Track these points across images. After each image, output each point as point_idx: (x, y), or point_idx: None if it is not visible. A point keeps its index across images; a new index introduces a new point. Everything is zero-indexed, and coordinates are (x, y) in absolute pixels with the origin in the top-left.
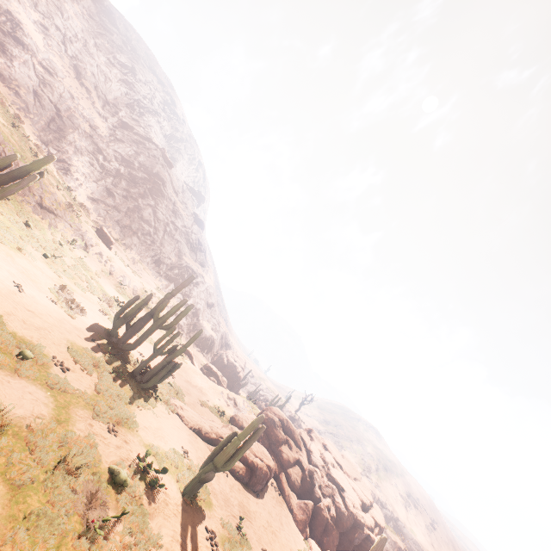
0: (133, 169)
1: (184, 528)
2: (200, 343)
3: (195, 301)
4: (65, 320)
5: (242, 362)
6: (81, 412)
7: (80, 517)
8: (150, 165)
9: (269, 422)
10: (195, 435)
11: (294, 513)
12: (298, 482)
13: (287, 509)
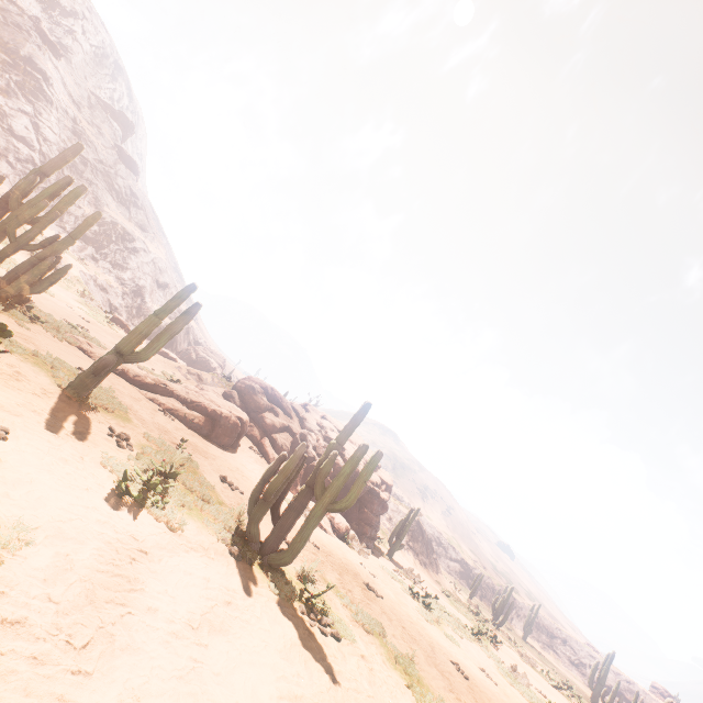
0: None
1: (57, 411)
2: (151, 334)
3: (134, 276)
4: None
5: (219, 358)
6: None
7: None
8: (11, 40)
9: (246, 389)
10: (115, 375)
11: None
12: (287, 447)
13: None
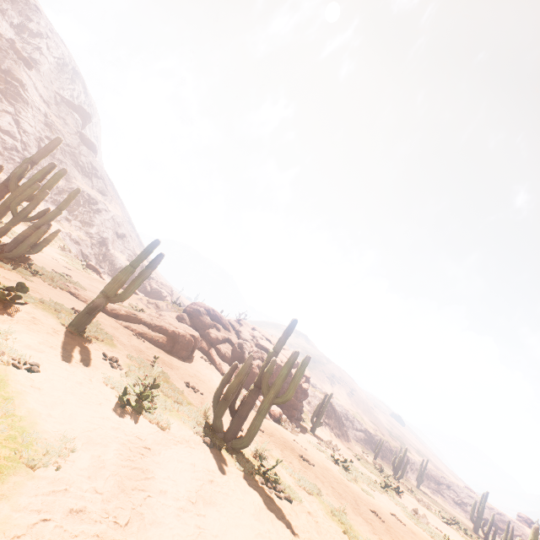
0: None
1: (66, 345)
2: (115, 274)
3: (99, 230)
4: None
5: (168, 288)
6: None
7: None
8: None
9: (194, 312)
10: None
11: None
12: (228, 354)
13: (220, 374)
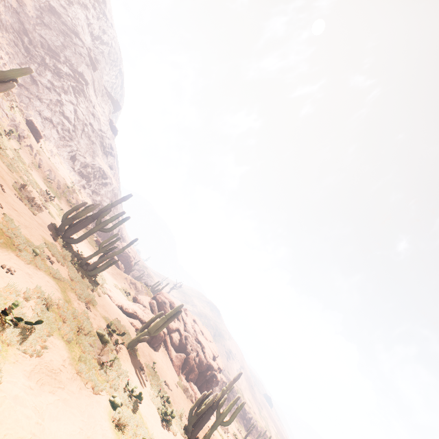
0: (59, 61)
1: (132, 367)
2: (101, 233)
3: (102, 199)
4: (32, 217)
5: (134, 253)
6: (72, 295)
7: (95, 360)
8: (75, 62)
9: (161, 302)
10: (119, 310)
11: (173, 361)
12: (177, 342)
13: (169, 358)
